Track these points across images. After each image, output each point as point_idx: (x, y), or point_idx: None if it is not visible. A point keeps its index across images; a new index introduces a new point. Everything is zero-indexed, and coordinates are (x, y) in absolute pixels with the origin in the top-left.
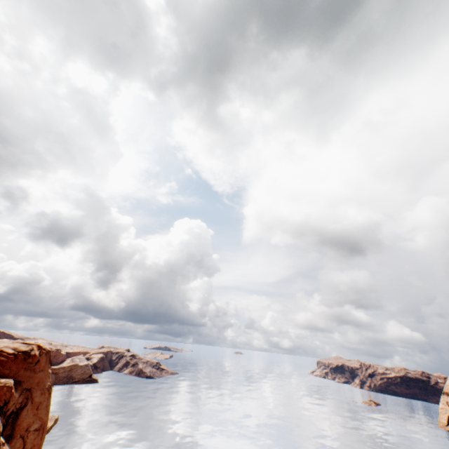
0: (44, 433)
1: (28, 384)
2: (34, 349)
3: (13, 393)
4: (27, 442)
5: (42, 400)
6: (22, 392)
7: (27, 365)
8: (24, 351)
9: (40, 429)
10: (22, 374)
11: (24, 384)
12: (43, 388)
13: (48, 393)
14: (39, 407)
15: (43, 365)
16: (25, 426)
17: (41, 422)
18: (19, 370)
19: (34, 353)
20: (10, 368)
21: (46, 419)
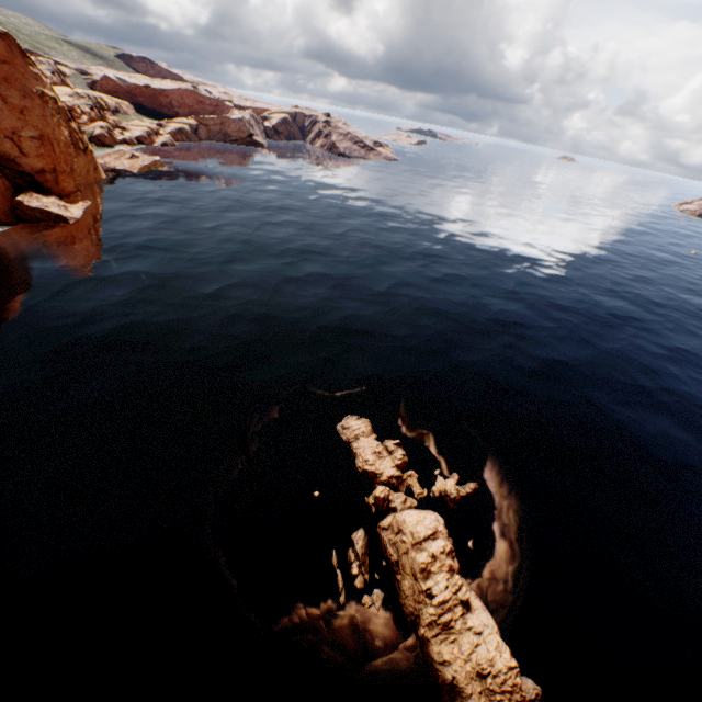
0: (57, 148)
1: None
2: None
3: None
4: (24, 148)
5: (29, 107)
6: None
7: None
8: None
9: (43, 141)
10: None
11: None
12: (23, 91)
13: (40, 102)
14: (26, 113)
15: (5, 55)
16: (9, 130)
17: (41, 133)
18: None
19: None
20: None
21: (49, 132)
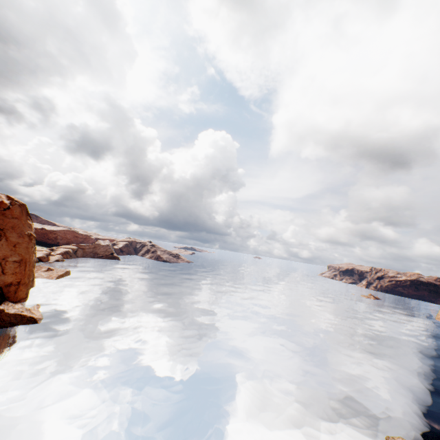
0: (28, 267)
1: None
2: (0, 197)
3: None
4: (6, 268)
5: (20, 242)
6: None
7: None
8: None
9: (21, 263)
10: None
11: None
12: (20, 233)
13: (28, 239)
14: (17, 246)
15: (18, 214)
16: (1, 256)
17: (22, 258)
18: None
19: (1, 200)
20: None
21: (27, 257)
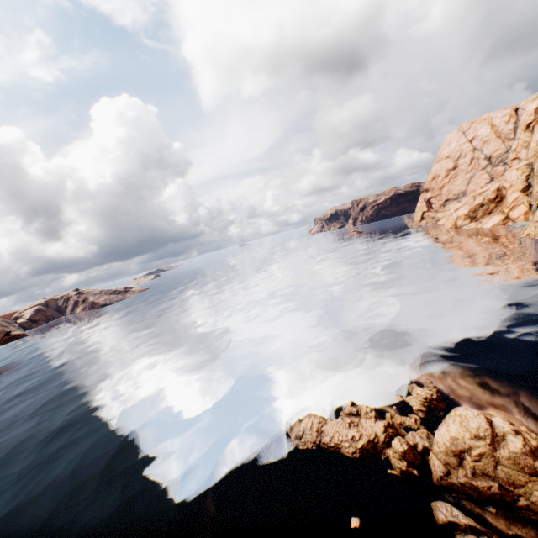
0: None
1: None
2: None
3: None
4: None
5: None
6: None
7: None
8: None
9: None
10: None
11: None
12: None
13: None
14: None
15: None
16: None
17: None
18: None
19: None
20: None
21: None
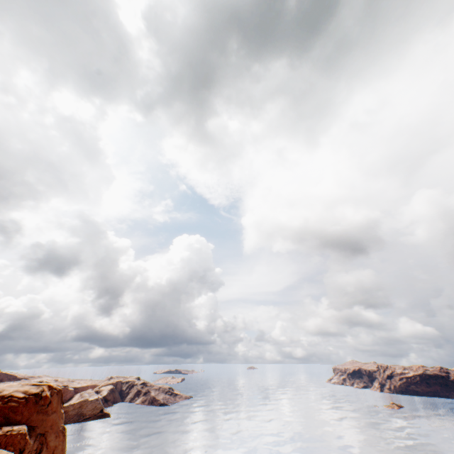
0: None
1: (42, 429)
2: (44, 390)
3: (28, 441)
4: None
5: (57, 444)
6: (36, 438)
7: (39, 408)
8: (35, 394)
9: None
10: (35, 419)
11: (37, 428)
12: (57, 430)
13: (62, 436)
14: (55, 451)
15: (55, 405)
16: None
17: None
18: (32, 415)
19: (45, 394)
20: (22, 414)
21: None
